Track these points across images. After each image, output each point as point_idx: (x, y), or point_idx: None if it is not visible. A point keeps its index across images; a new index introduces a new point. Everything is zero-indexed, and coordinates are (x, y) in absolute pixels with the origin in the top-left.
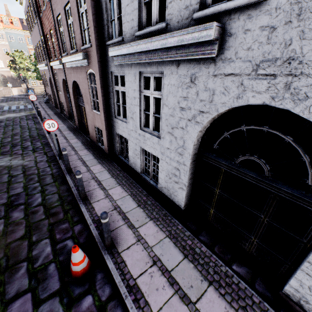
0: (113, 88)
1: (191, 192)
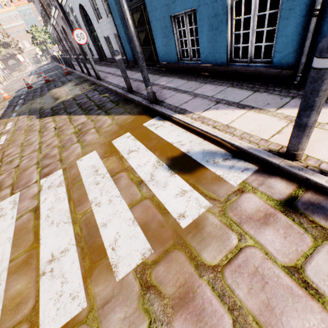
0: (70, 20)
1: (98, 49)
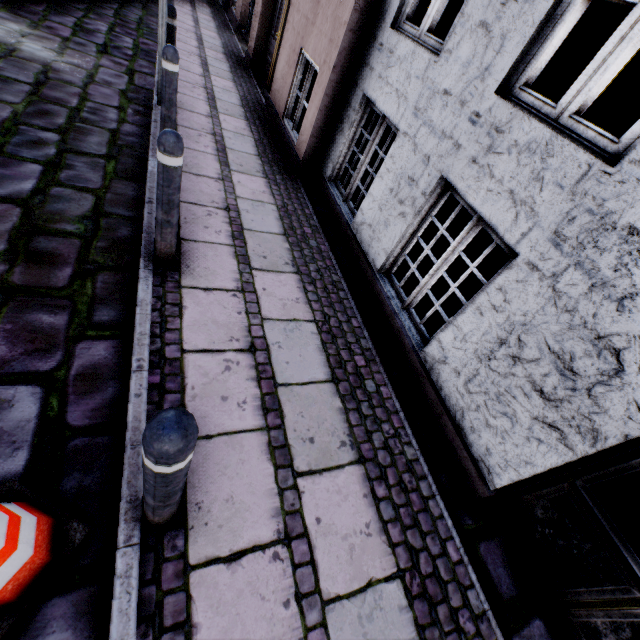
0: None
1: (577, 460)
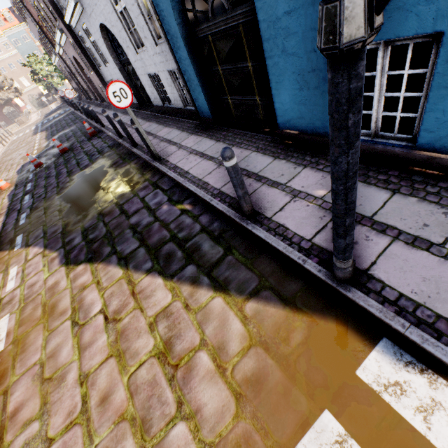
0: (86, 47)
1: (136, 90)
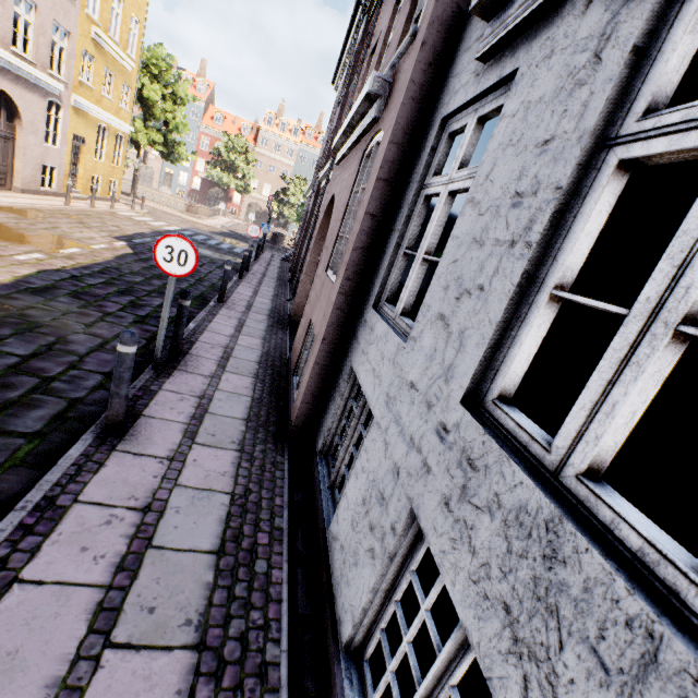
0: (419, 192)
1: None
